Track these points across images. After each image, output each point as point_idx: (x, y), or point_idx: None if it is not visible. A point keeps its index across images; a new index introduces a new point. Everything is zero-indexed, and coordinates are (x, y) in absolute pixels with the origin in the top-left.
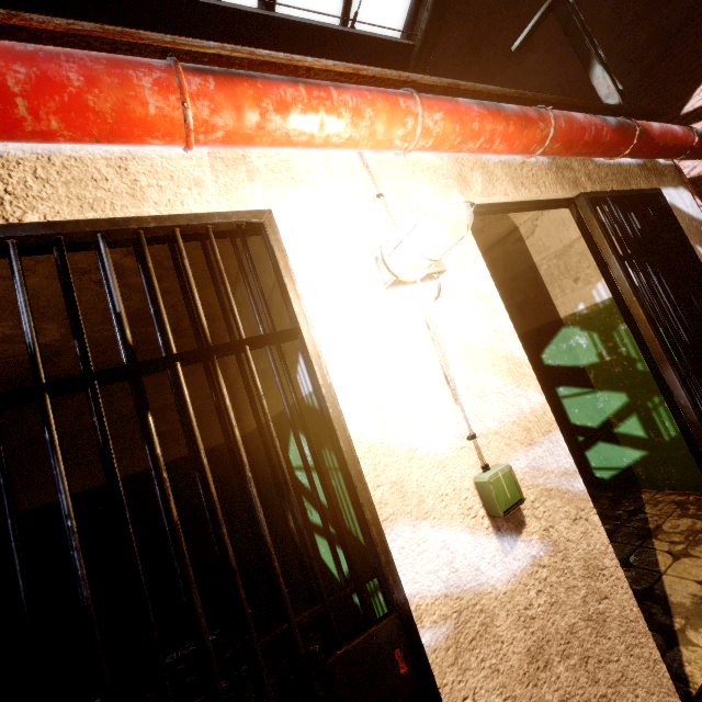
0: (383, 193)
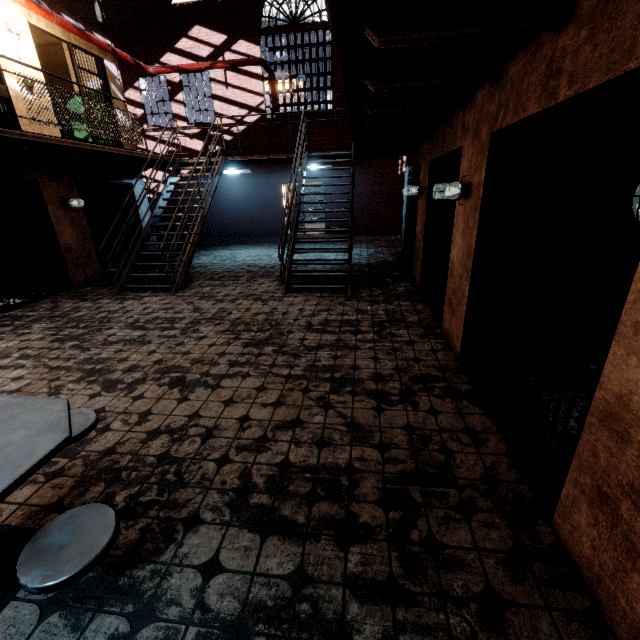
0: (6, 6)
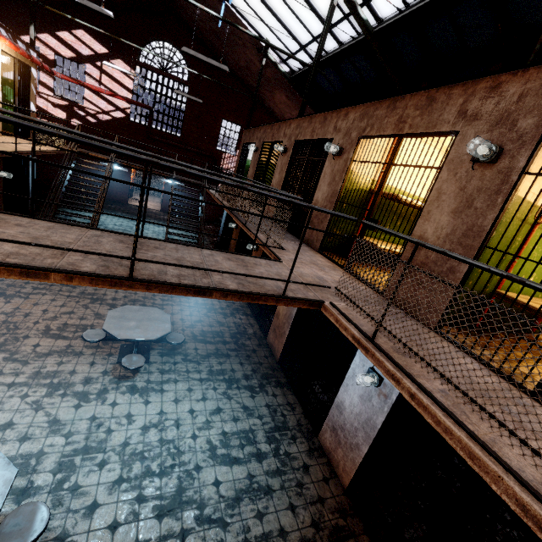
0: None
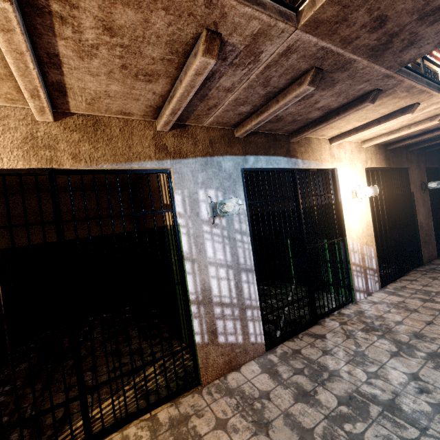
0: None
